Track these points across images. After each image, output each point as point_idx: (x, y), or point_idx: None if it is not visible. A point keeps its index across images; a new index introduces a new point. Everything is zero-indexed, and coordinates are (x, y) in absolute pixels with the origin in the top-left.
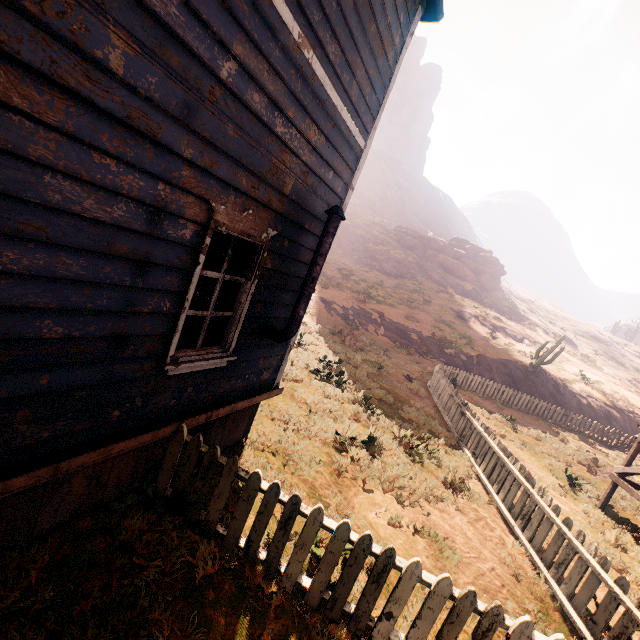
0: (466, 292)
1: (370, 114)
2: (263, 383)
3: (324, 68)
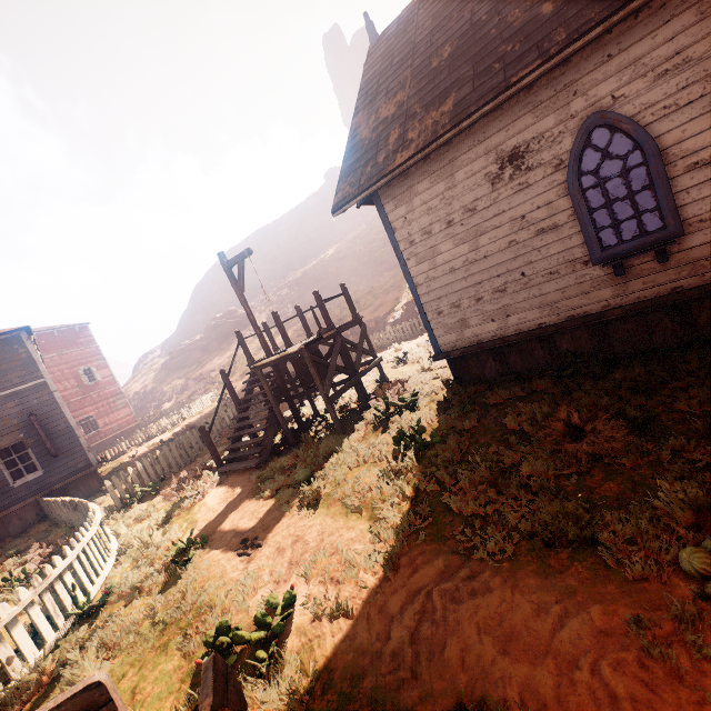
0: None
1: (36, 372)
2: (84, 468)
3: None
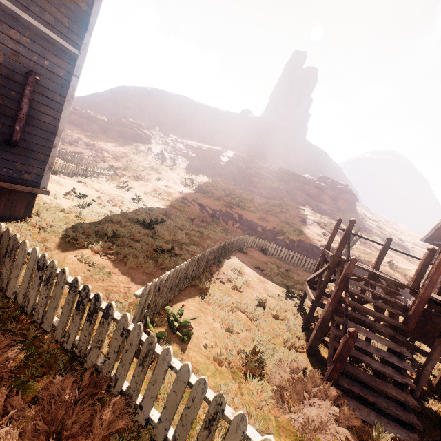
0: (322, 211)
1: (77, 35)
2: (28, 182)
3: (8, 0)
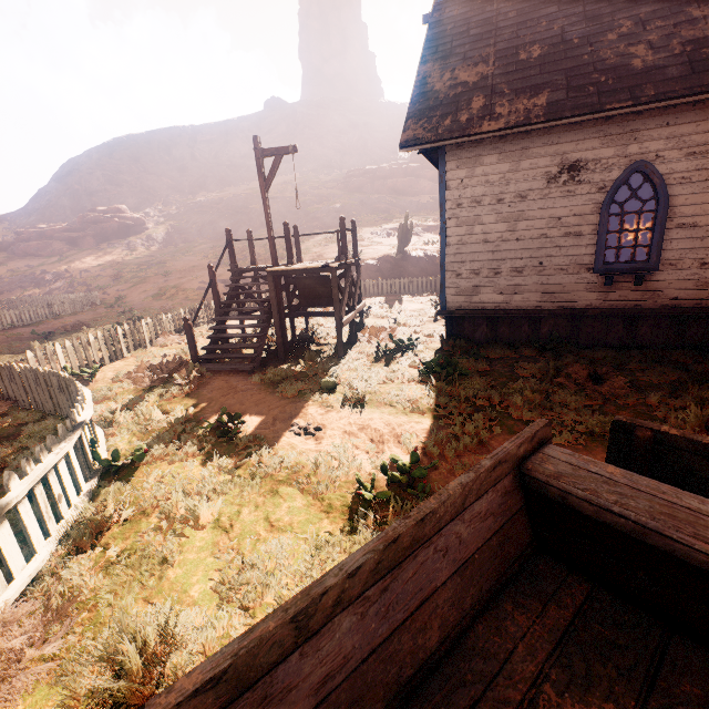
0: (421, 206)
1: None
2: None
3: None
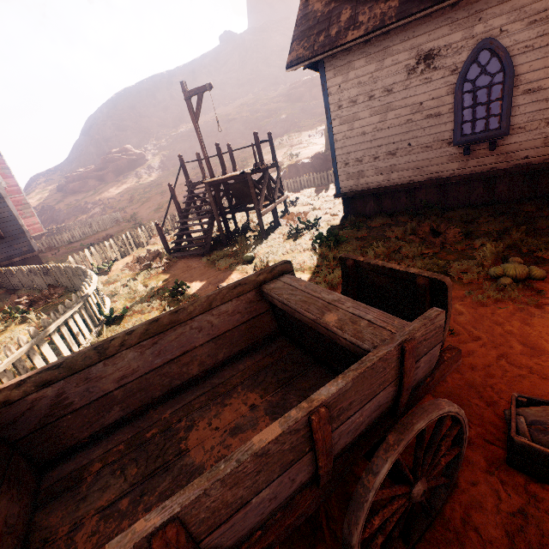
0: None
1: None
2: (28, 252)
3: None
